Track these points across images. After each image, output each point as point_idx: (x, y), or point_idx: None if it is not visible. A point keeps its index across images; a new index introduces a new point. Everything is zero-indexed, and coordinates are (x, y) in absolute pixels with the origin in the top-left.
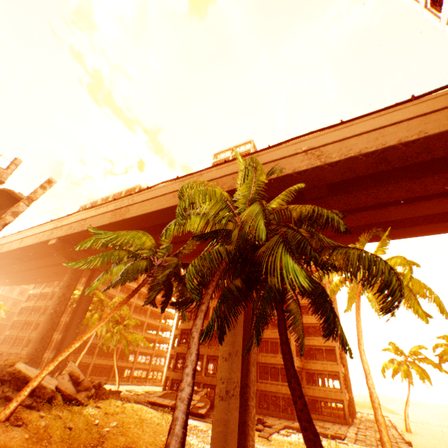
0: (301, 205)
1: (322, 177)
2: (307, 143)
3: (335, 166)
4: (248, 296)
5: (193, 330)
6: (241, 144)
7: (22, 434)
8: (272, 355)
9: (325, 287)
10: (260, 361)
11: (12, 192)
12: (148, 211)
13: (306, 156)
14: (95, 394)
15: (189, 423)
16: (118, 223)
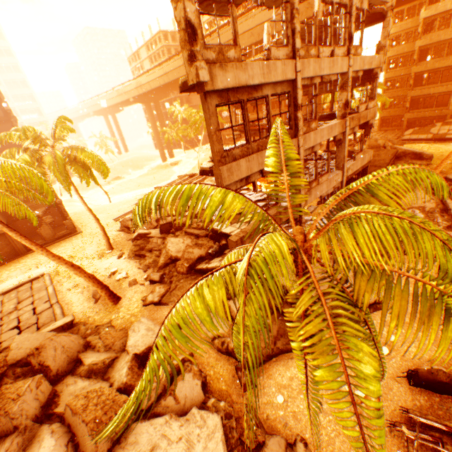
0: None
1: None
2: None
3: None
4: None
5: None
6: None
7: None
8: None
9: None
10: None
11: (382, 11)
12: None
13: None
14: None
15: None
16: None
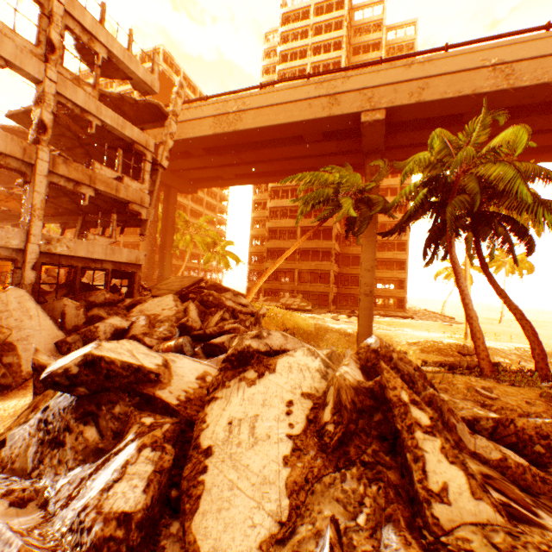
0: (529, 165)
1: (497, 101)
2: (499, 54)
3: (519, 92)
4: (444, 229)
5: (453, 254)
6: None
7: None
8: (353, 267)
9: (407, 206)
10: (341, 273)
11: (160, 107)
12: (273, 123)
13: (493, 73)
14: None
15: (306, 315)
16: (225, 135)
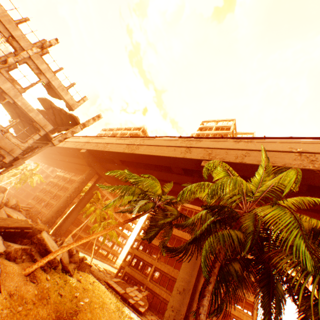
0: None
1: (308, 178)
2: (303, 146)
3: None
4: None
5: (200, 310)
6: (225, 120)
7: (34, 289)
8: None
9: None
10: None
11: (75, 118)
12: (152, 153)
13: (300, 157)
14: (78, 265)
15: (131, 316)
16: (128, 154)
